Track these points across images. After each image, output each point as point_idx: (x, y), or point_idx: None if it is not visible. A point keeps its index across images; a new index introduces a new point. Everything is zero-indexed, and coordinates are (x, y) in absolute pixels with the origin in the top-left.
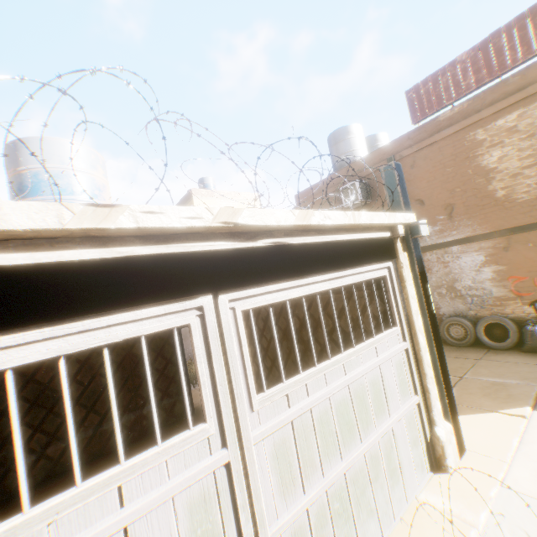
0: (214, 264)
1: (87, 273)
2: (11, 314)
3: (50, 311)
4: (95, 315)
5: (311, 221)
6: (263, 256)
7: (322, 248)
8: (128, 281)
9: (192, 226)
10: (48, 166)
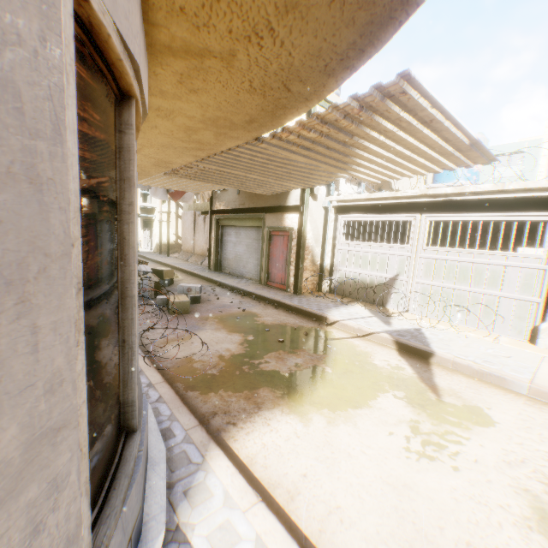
0: (422, 205)
1: (393, 205)
2: (382, 211)
3: (386, 212)
4: (393, 214)
5: (465, 191)
6: (441, 203)
7: (478, 201)
8: (400, 208)
9: (414, 195)
10: None
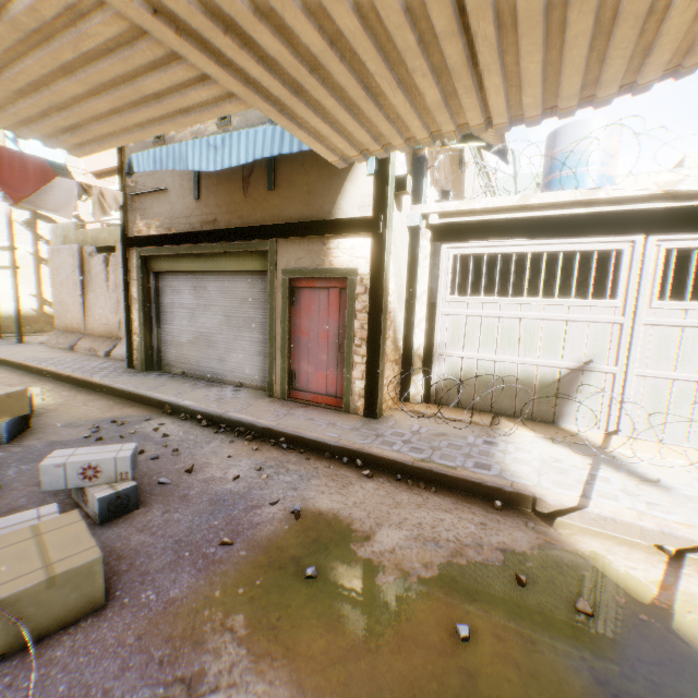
0: (650, 217)
1: (578, 219)
2: (550, 232)
3: (562, 233)
4: (577, 238)
5: None
6: None
7: None
8: (595, 224)
9: (638, 194)
10: (571, 146)
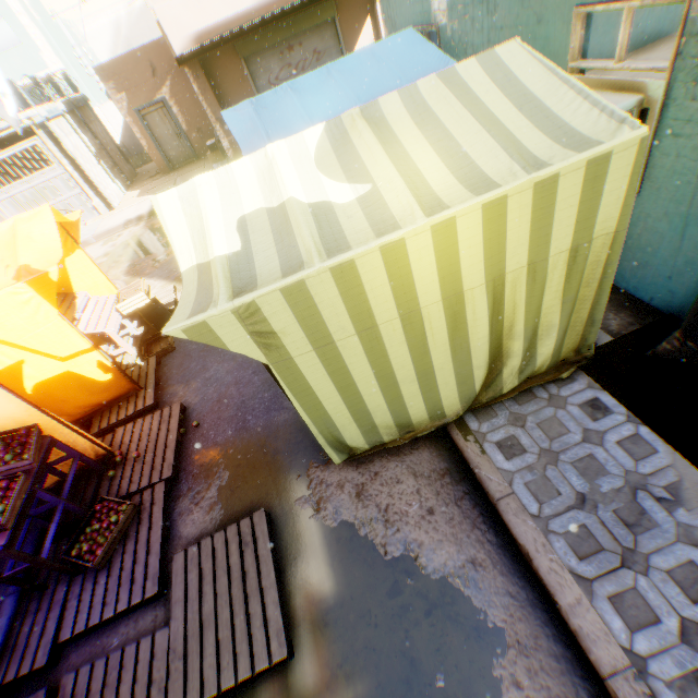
0: None
1: None
2: None
3: None
4: None
5: None
6: None
7: None
8: None
9: None
10: None
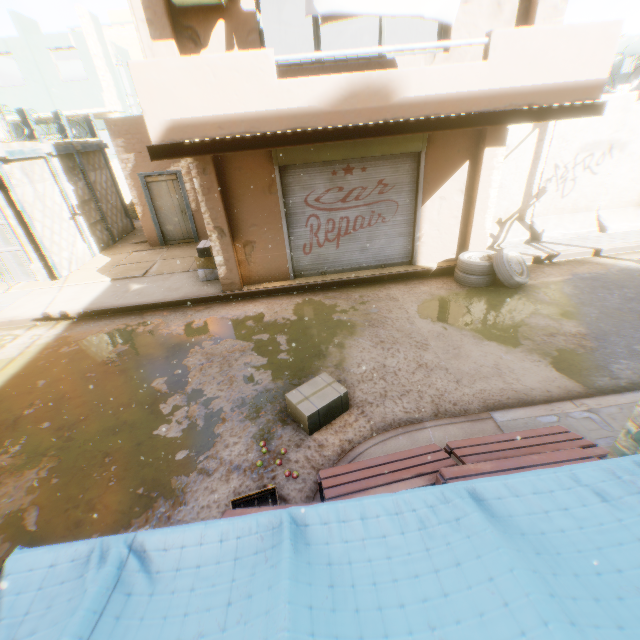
0: None
1: None
2: None
3: None
4: None
5: None
6: None
7: None
8: None
9: None
10: None
